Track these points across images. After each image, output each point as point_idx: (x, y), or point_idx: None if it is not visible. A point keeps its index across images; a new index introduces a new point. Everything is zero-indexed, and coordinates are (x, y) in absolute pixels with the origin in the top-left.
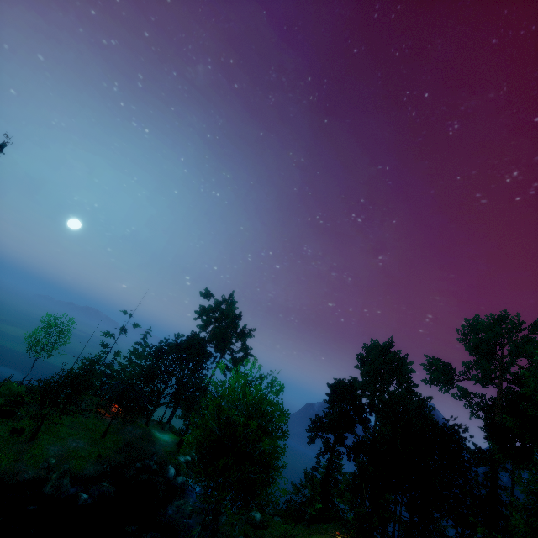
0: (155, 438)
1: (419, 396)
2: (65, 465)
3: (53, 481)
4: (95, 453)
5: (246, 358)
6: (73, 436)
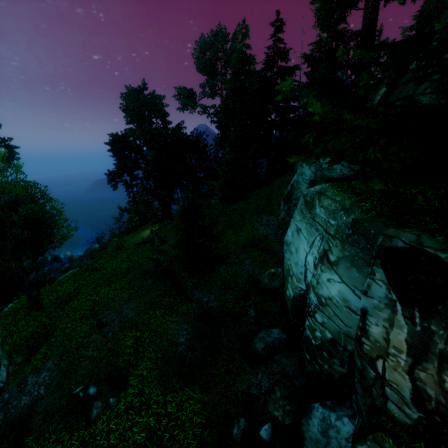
0: None
1: (171, 123)
2: None
3: None
4: None
5: (12, 151)
6: None
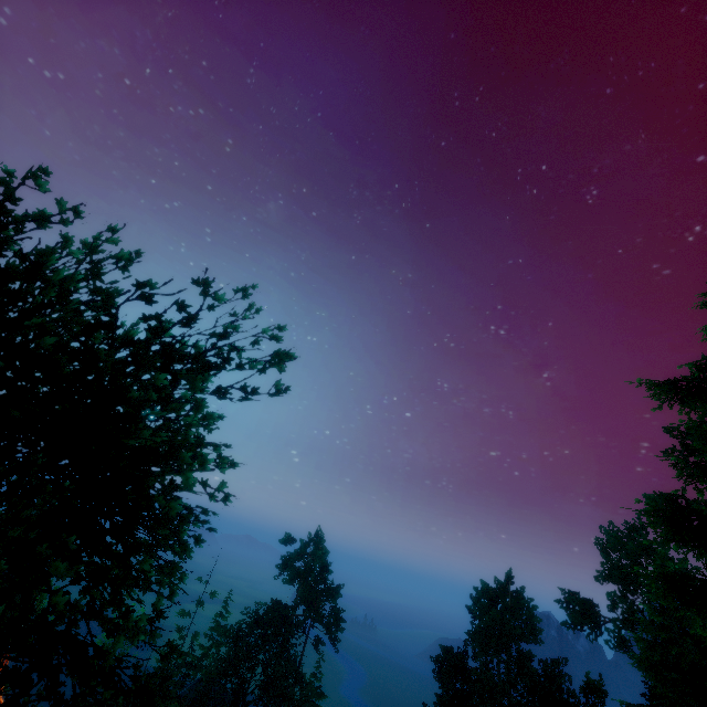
0: None
1: (530, 671)
2: None
3: None
4: None
5: (338, 626)
6: None
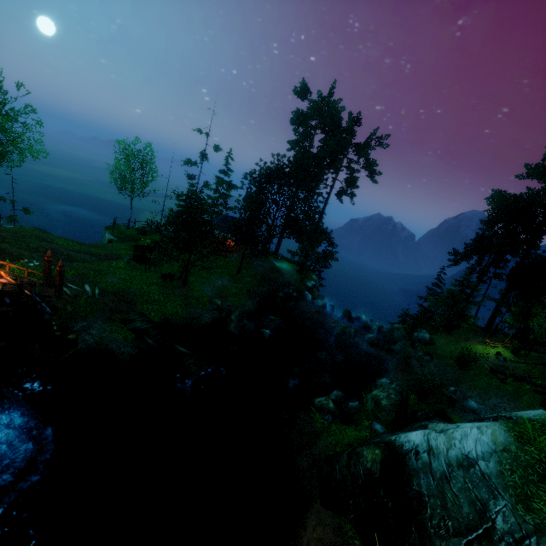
0: (279, 268)
1: None
2: (228, 303)
3: (234, 322)
4: (243, 289)
5: (372, 178)
6: (213, 275)
